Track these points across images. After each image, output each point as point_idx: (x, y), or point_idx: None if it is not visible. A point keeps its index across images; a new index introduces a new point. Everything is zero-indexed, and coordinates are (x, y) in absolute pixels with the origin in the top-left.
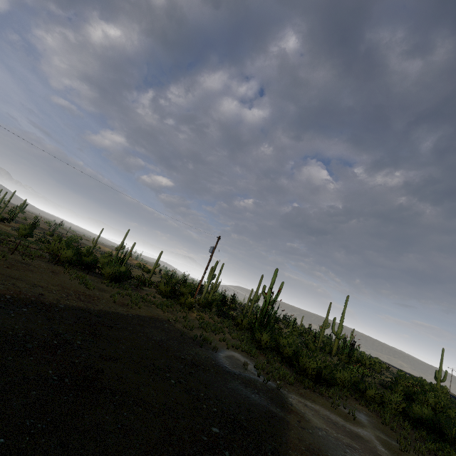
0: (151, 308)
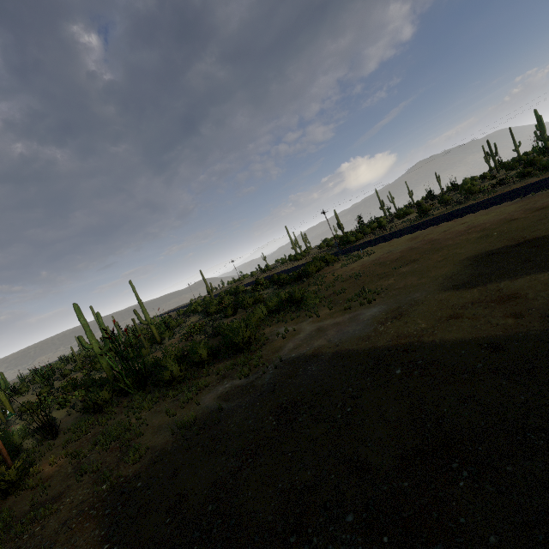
0: (32, 543)
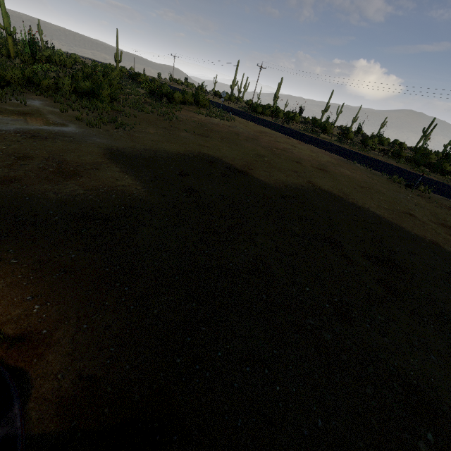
0: None
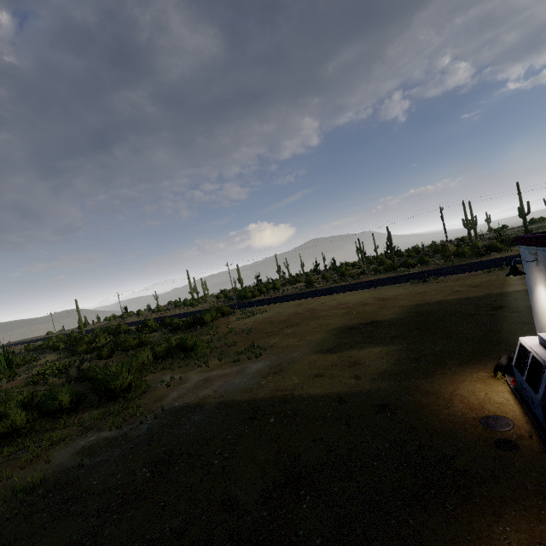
0: None
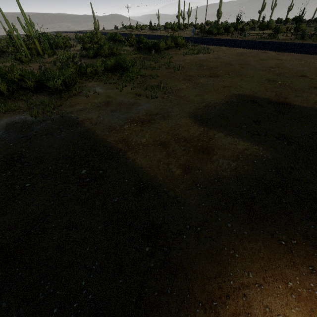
0: None
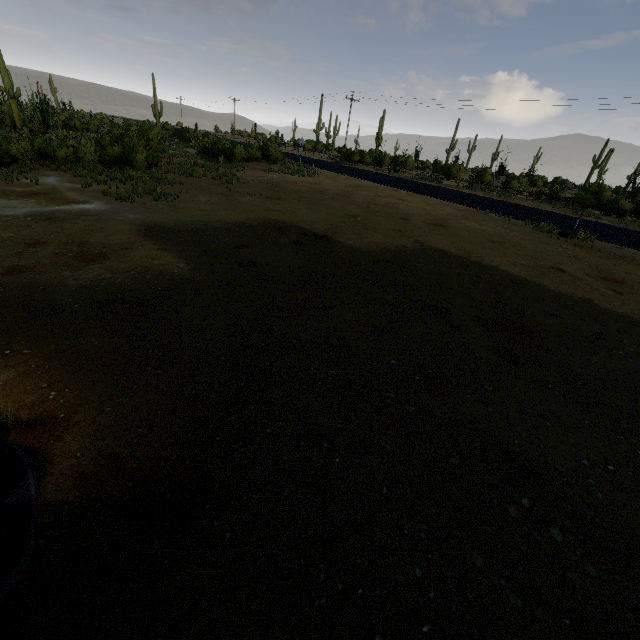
0: None
